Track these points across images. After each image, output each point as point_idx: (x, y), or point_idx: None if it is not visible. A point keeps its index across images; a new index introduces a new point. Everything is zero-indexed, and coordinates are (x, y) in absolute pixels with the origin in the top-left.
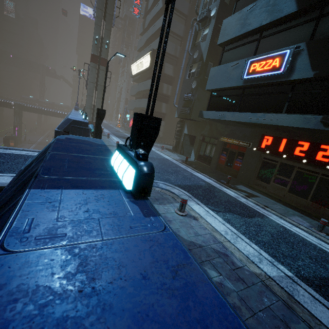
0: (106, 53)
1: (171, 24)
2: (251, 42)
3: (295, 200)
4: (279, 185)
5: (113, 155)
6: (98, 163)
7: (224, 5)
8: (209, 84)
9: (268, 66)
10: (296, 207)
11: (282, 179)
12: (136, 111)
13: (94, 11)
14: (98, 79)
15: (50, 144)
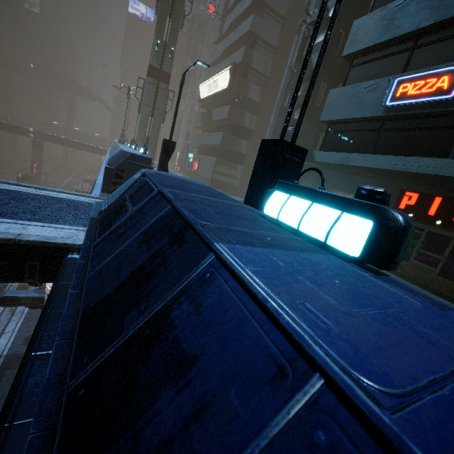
0: (169, 64)
1: (262, 29)
2: (399, 54)
3: (450, 288)
4: (424, 265)
5: (271, 198)
6: (240, 210)
7: (350, 1)
8: (327, 112)
9: (429, 88)
10: (452, 298)
11: (429, 256)
12: (203, 149)
13: (157, 5)
14: (156, 102)
15: (135, 179)
